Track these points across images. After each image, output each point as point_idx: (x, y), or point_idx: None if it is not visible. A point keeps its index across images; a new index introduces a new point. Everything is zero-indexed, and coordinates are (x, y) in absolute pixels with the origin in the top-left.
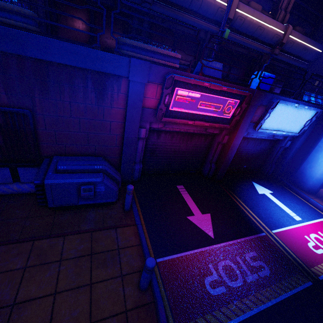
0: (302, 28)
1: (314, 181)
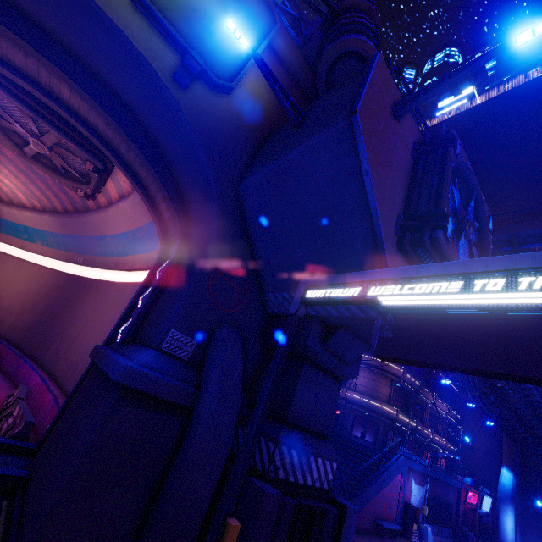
0: (443, 435)
1: None
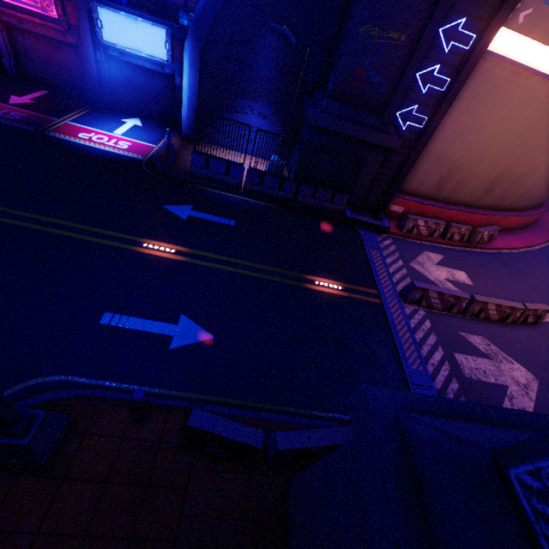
0: None
1: (183, 123)
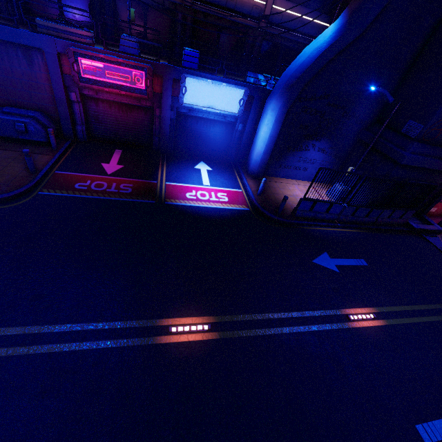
0: None
1: (253, 164)
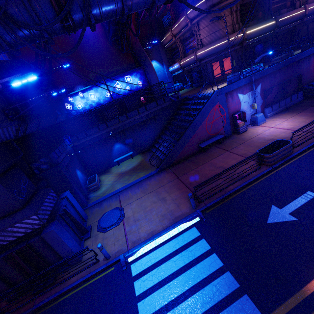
0: None
1: None
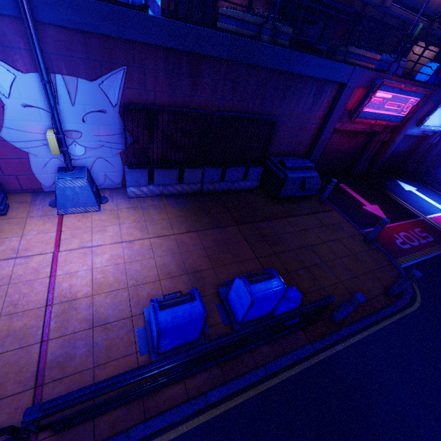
0: None
1: None
